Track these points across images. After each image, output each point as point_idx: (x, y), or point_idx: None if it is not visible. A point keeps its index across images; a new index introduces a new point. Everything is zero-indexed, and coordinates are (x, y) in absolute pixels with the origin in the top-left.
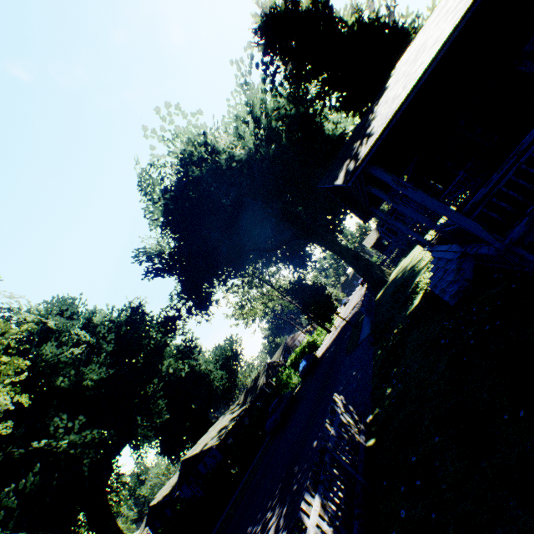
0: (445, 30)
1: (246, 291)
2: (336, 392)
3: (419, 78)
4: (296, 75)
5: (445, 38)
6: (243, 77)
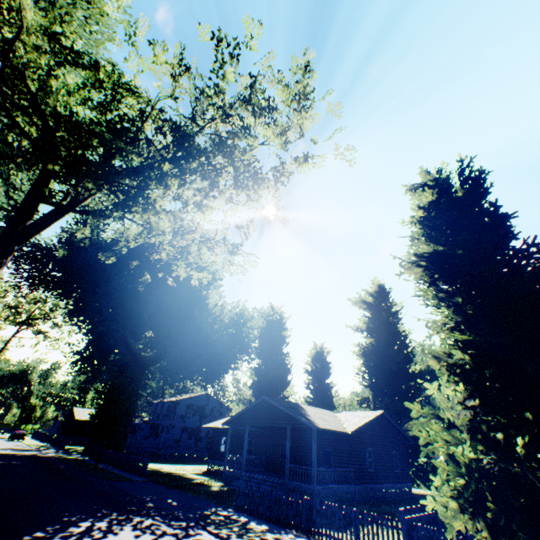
0: (338, 427)
1: (4, 303)
2: (141, 492)
3: (336, 430)
4: (263, 337)
5: (341, 430)
6: (265, 313)
